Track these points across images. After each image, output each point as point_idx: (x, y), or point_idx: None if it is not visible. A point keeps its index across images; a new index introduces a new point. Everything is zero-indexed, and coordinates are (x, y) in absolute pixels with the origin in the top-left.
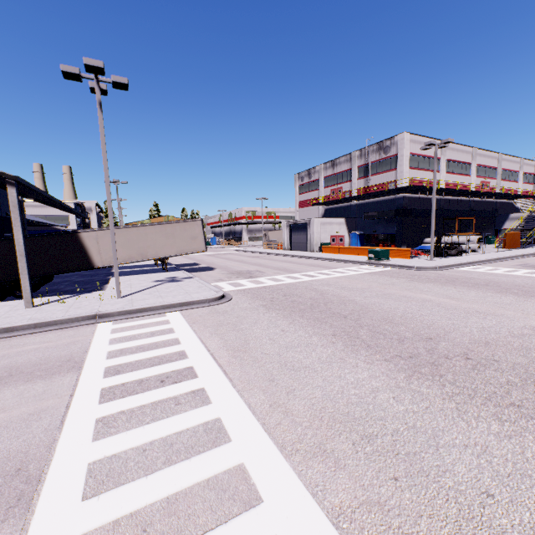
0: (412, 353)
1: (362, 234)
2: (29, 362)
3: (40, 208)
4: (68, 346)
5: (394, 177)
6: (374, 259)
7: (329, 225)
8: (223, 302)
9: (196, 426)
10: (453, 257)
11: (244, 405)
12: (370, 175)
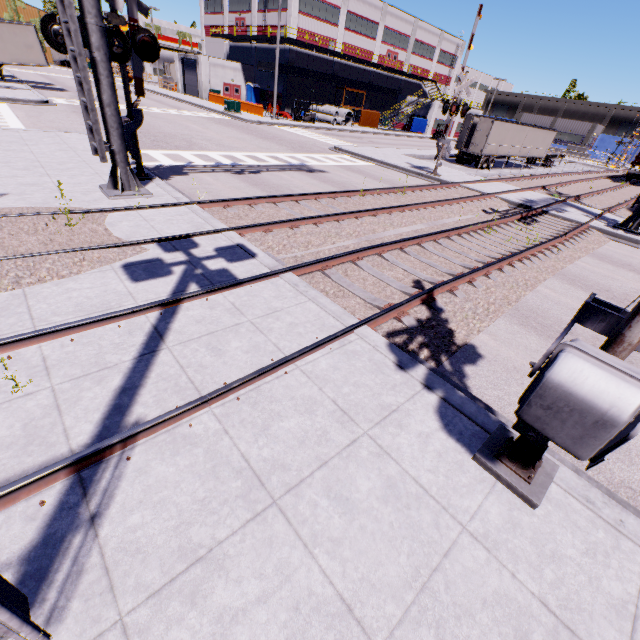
0: None
1: (258, 88)
2: None
3: None
4: None
5: (286, 21)
6: (227, 110)
7: (222, 69)
8: (45, 105)
9: None
10: (299, 122)
11: (20, 122)
12: (268, 11)
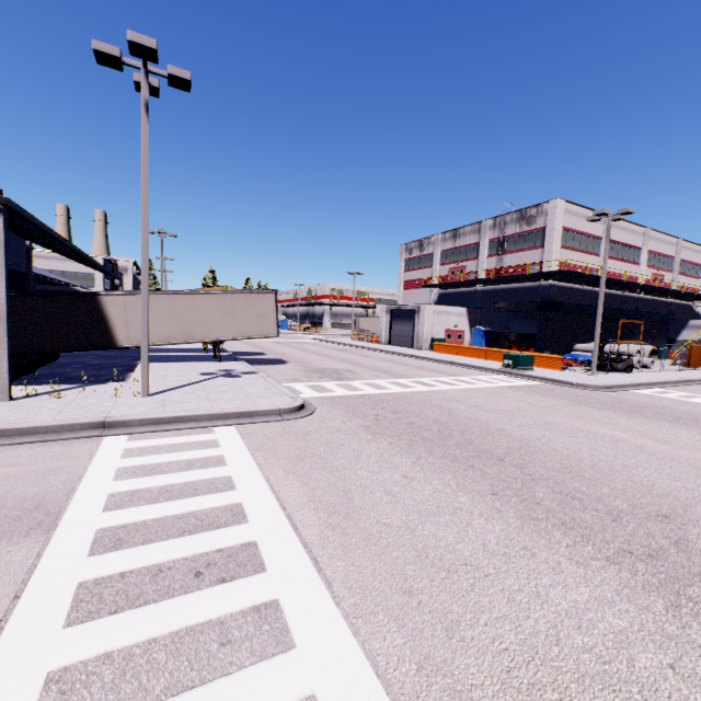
0: (649, 546)
1: (489, 331)
2: None
3: (57, 261)
4: (45, 477)
5: (540, 258)
6: (511, 367)
7: (445, 315)
8: (303, 415)
9: None
10: (622, 374)
11: (363, 661)
12: (506, 253)
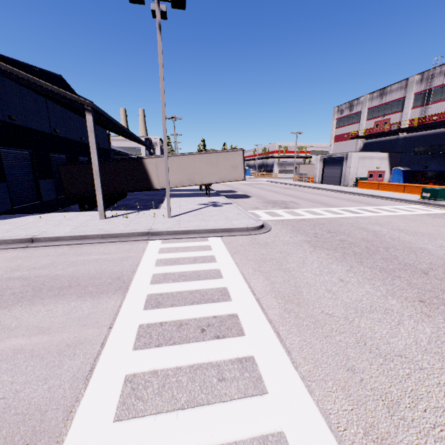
0: None
1: (407, 170)
2: (88, 273)
3: (122, 142)
4: (122, 261)
5: None
6: (429, 199)
7: (369, 159)
8: (263, 232)
9: (248, 442)
10: None
11: (319, 416)
12: (430, 103)
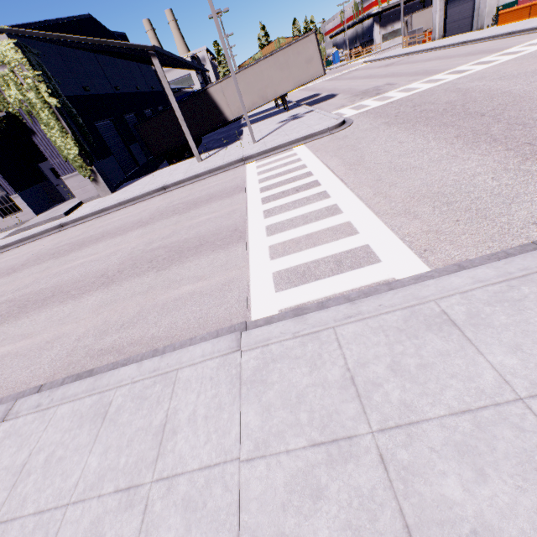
0: None
1: None
2: (216, 191)
3: (167, 74)
4: (233, 180)
5: None
6: None
7: None
8: (343, 128)
9: (320, 209)
10: None
11: (354, 196)
12: None
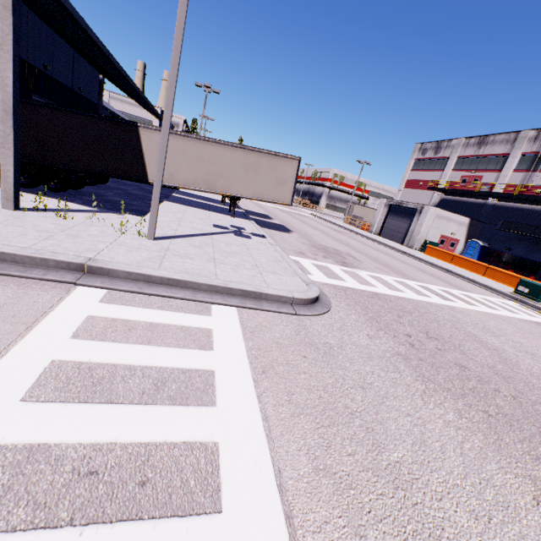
0: None
1: (486, 247)
2: None
3: (128, 105)
4: None
5: None
6: (525, 296)
7: (446, 221)
8: (319, 313)
9: None
10: None
11: None
12: (539, 171)
